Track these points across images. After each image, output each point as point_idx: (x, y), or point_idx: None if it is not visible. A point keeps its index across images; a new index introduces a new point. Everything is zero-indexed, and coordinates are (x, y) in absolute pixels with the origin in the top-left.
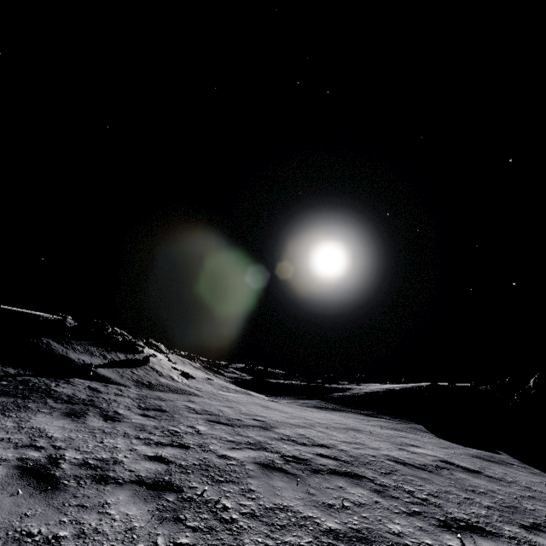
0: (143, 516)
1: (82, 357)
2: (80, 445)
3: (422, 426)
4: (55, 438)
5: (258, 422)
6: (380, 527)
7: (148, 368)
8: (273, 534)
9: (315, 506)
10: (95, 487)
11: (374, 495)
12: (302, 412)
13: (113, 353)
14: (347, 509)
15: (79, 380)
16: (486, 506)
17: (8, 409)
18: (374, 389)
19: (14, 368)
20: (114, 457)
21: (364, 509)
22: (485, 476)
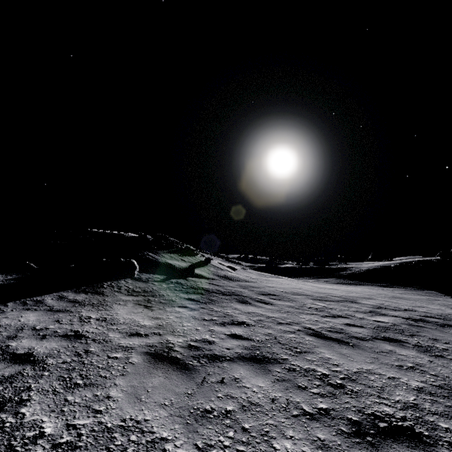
0: (420, 355)
1: (174, 262)
2: (300, 321)
3: (434, 291)
4: (277, 317)
5: (339, 298)
6: None
7: (211, 266)
8: None
9: None
10: (365, 342)
11: None
12: (342, 288)
13: (185, 257)
14: None
15: (192, 278)
16: None
17: (209, 302)
18: (369, 267)
19: (154, 275)
20: (332, 326)
21: None
22: None
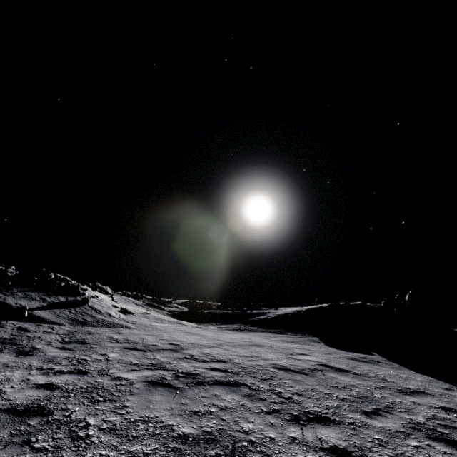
0: None
1: (20, 301)
2: None
3: (318, 338)
4: None
5: (172, 346)
6: (233, 427)
7: (86, 308)
8: (121, 445)
9: (180, 414)
10: None
11: (244, 399)
12: (219, 335)
13: (54, 297)
14: (210, 414)
15: (12, 322)
16: (341, 398)
17: None
18: (286, 311)
19: None
20: None
21: (227, 413)
22: (352, 374)
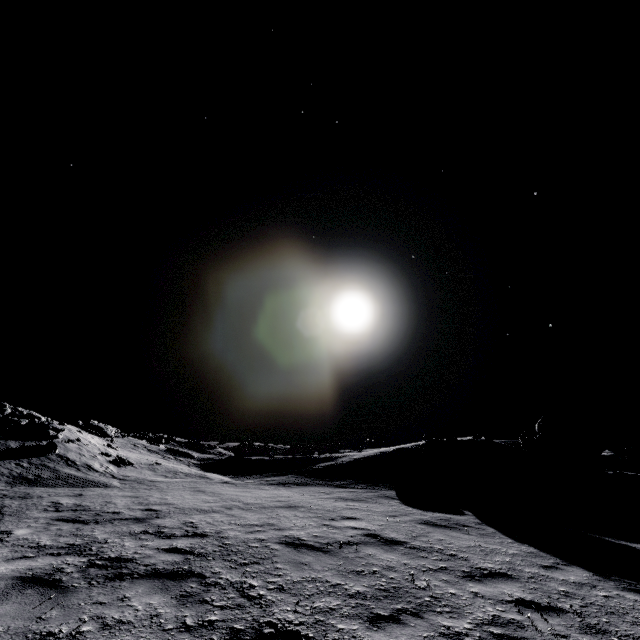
0: None
1: None
2: None
3: (395, 491)
4: None
5: (145, 513)
6: None
7: (52, 458)
8: None
9: None
10: None
11: (171, 603)
12: (246, 492)
13: (1, 442)
14: (72, 638)
15: None
16: (352, 593)
17: None
18: (366, 454)
19: None
20: None
21: (108, 633)
22: (405, 548)
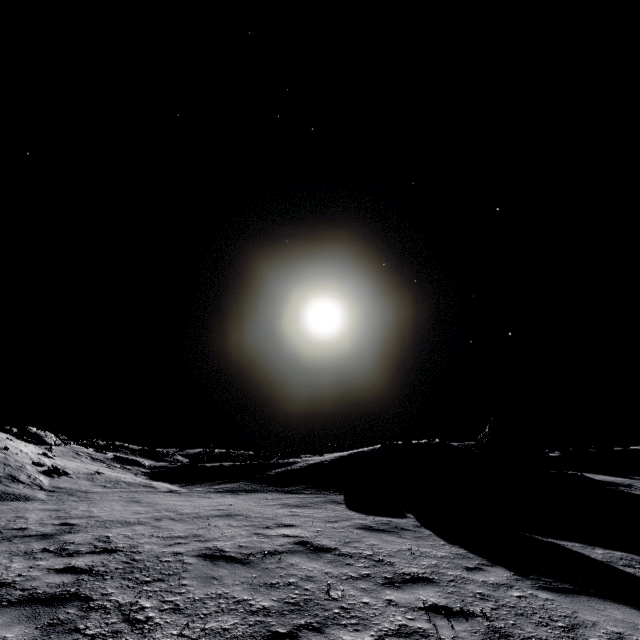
0: None
1: None
2: None
3: (344, 496)
4: None
5: (57, 528)
6: None
7: None
8: None
9: None
10: None
11: (31, 635)
12: (187, 501)
13: None
14: None
15: None
16: (256, 609)
17: None
18: (324, 458)
19: None
20: None
21: None
22: (333, 555)
